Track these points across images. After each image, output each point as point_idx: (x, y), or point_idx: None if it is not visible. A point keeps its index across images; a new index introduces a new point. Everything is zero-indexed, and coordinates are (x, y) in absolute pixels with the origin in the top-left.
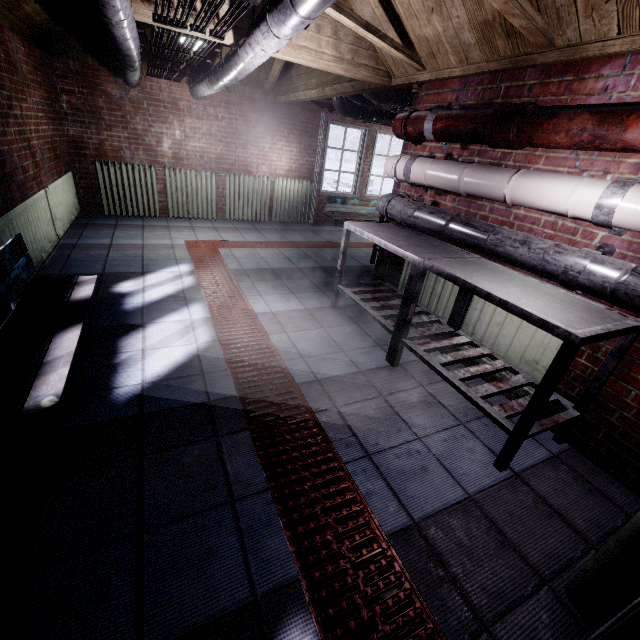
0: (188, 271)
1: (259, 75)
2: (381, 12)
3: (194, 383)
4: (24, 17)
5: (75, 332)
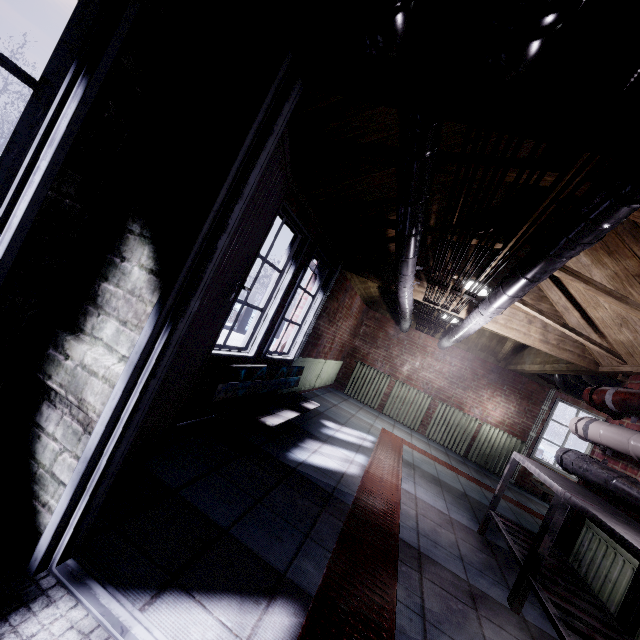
0: (371, 440)
1: (496, 347)
2: (583, 321)
3: (330, 481)
4: (368, 293)
5: (295, 414)
